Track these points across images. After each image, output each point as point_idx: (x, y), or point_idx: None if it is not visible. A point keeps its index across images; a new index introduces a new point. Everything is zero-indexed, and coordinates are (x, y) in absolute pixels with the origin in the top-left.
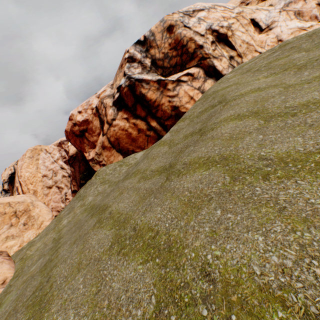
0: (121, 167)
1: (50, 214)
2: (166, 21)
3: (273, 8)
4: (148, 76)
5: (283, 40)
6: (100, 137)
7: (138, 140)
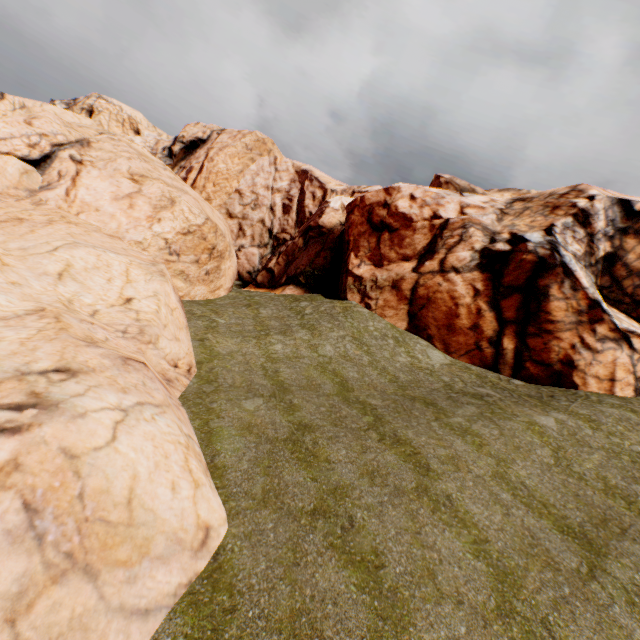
0: (398, 347)
1: (232, 281)
2: None
3: None
4: (584, 277)
5: None
6: (404, 264)
7: (456, 335)
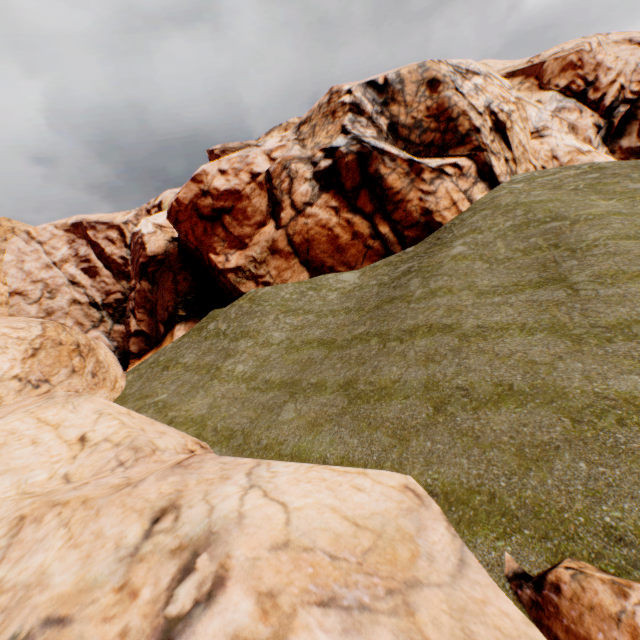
0: (320, 292)
1: (119, 366)
2: (429, 69)
3: (543, 108)
4: (391, 148)
5: (558, 158)
6: (265, 230)
7: (347, 251)
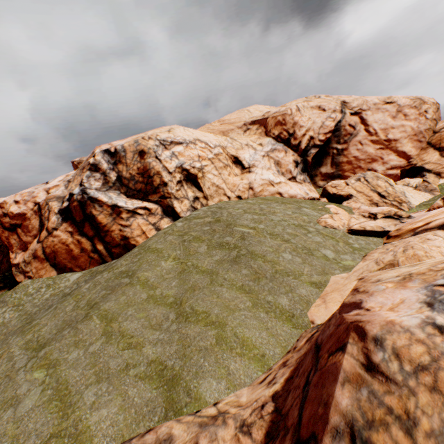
0: (47, 290)
1: None
2: (141, 144)
3: (261, 149)
4: (105, 197)
5: (254, 189)
6: (35, 241)
7: (79, 259)
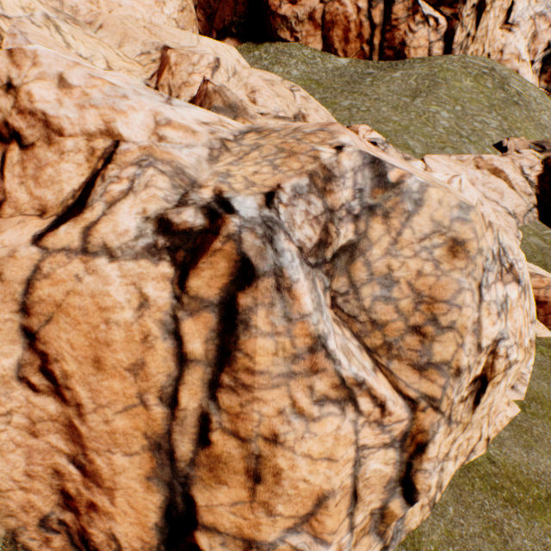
0: (324, 62)
1: None
2: None
3: (533, 6)
4: None
5: (503, 54)
6: None
7: (350, 45)
